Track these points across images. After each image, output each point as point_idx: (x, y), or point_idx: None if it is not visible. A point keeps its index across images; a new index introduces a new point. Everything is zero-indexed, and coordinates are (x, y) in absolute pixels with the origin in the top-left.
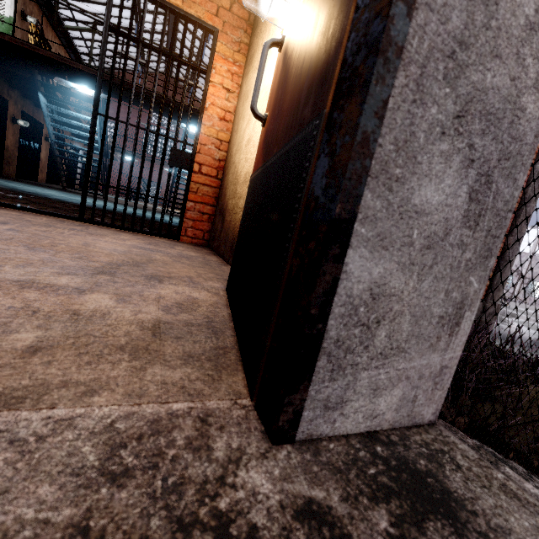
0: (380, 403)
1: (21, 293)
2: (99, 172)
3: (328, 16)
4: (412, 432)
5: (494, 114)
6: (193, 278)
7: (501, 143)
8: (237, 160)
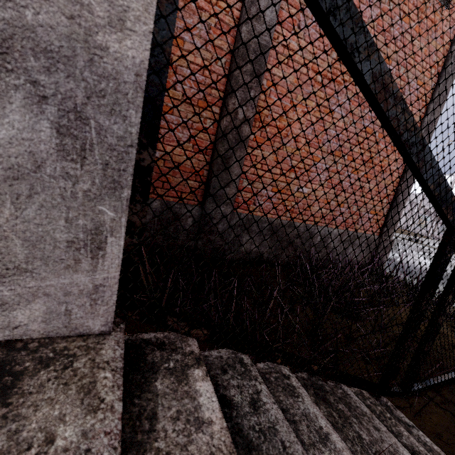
0: (16, 316)
1: None
2: None
3: None
4: (65, 340)
5: (58, 52)
6: None
7: (84, 81)
8: None
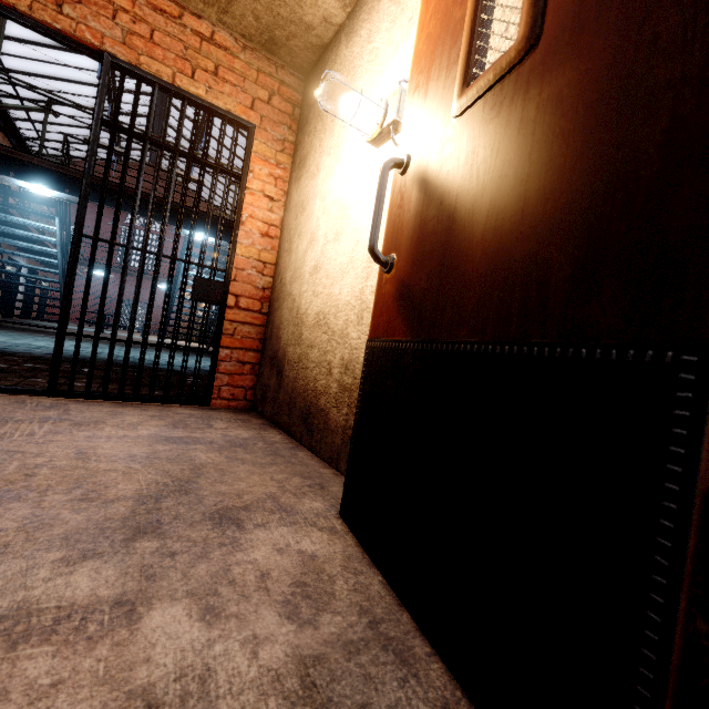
0: None
1: (15, 668)
2: (84, 318)
3: (606, 169)
4: None
5: None
6: (278, 498)
7: None
8: (297, 291)
